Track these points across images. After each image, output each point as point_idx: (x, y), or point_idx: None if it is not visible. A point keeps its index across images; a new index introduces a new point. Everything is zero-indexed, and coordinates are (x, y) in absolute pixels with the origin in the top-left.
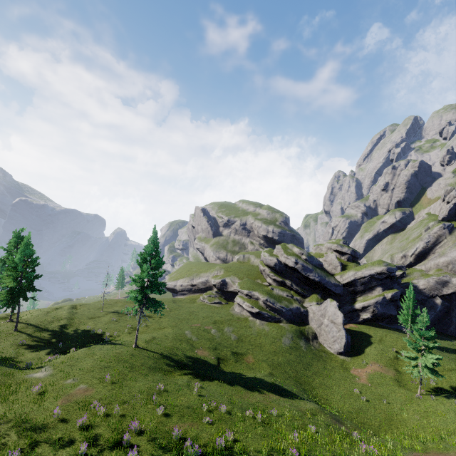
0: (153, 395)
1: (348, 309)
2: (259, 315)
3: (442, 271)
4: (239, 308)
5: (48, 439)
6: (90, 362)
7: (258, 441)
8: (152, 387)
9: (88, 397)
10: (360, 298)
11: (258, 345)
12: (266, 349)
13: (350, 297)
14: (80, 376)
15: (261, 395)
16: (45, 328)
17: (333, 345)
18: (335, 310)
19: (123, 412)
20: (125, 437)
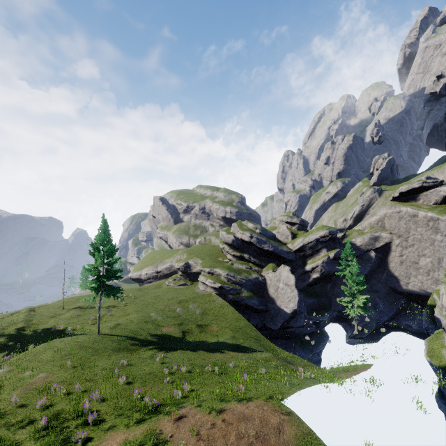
0: (115, 369)
1: (301, 272)
2: (222, 289)
3: (374, 228)
4: (203, 286)
5: (6, 424)
6: (50, 354)
7: (214, 387)
8: (115, 364)
9: (49, 383)
10: (310, 260)
11: (222, 315)
12: (229, 317)
13: (301, 261)
14: (40, 367)
15: (222, 354)
16: (0, 334)
17: (289, 304)
18: (288, 274)
19: (85, 389)
20: (85, 405)
